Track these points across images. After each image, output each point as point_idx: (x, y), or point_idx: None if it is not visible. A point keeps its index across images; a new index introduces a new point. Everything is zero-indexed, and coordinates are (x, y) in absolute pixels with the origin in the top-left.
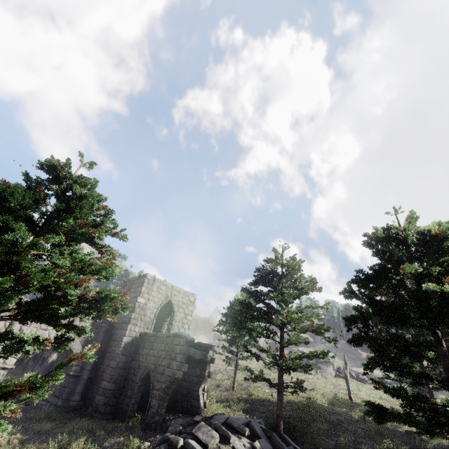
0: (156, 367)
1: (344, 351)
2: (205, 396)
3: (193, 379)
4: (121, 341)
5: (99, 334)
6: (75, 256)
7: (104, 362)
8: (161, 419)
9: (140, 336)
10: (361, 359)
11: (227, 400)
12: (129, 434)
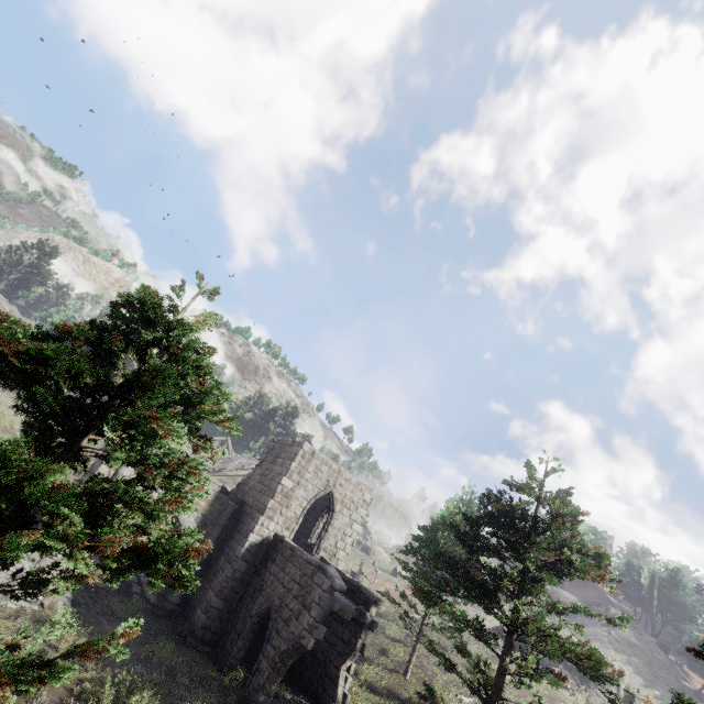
0: (281, 607)
1: (650, 660)
2: (348, 683)
3: (337, 644)
4: (246, 538)
5: (223, 514)
6: (149, 453)
7: (219, 559)
8: (267, 701)
9: (274, 539)
10: (687, 692)
11: (389, 693)
12: (218, 703)
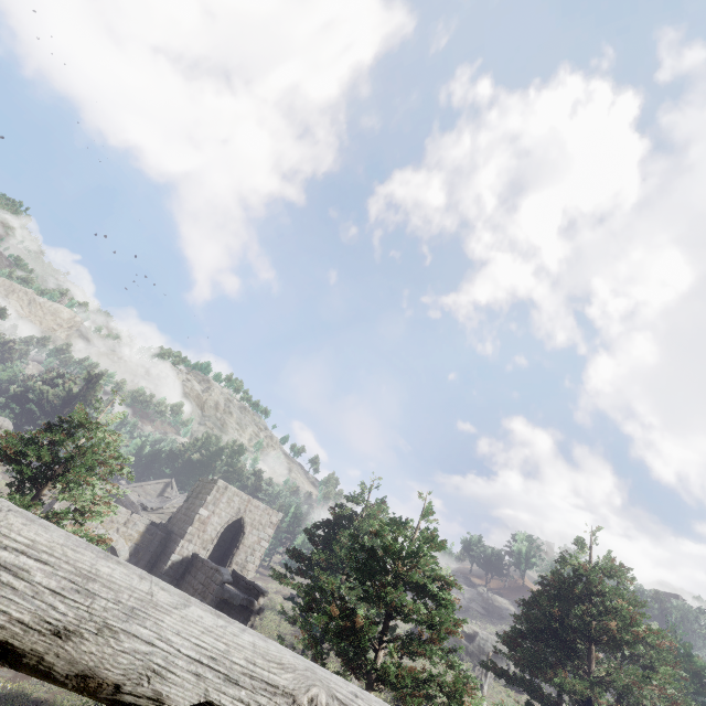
0: None
1: None
2: None
3: None
4: (169, 558)
5: (153, 542)
6: (81, 495)
7: None
8: None
9: (192, 557)
10: None
11: None
12: None
